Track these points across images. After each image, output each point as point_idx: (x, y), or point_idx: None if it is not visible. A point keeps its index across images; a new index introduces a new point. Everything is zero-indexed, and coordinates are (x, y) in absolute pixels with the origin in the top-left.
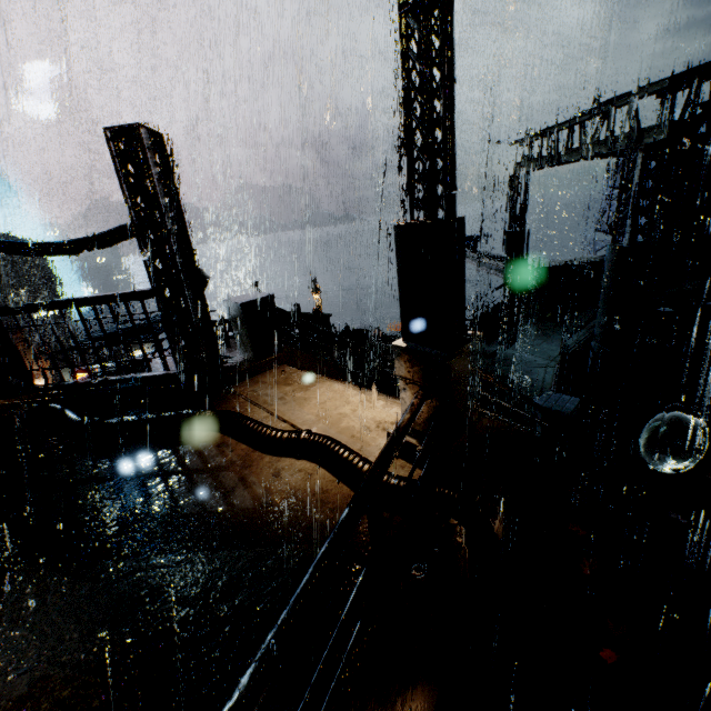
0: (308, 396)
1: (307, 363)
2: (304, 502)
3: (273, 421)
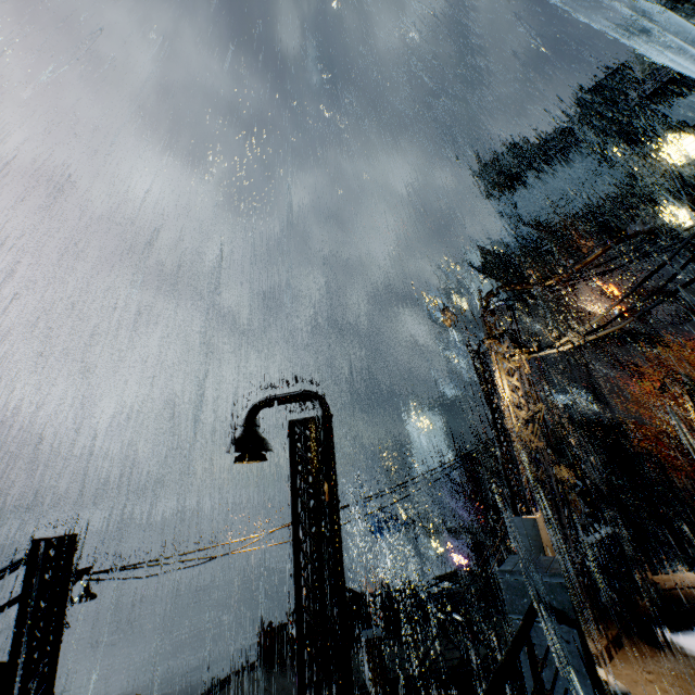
0: (694, 578)
1: None
2: None
3: None
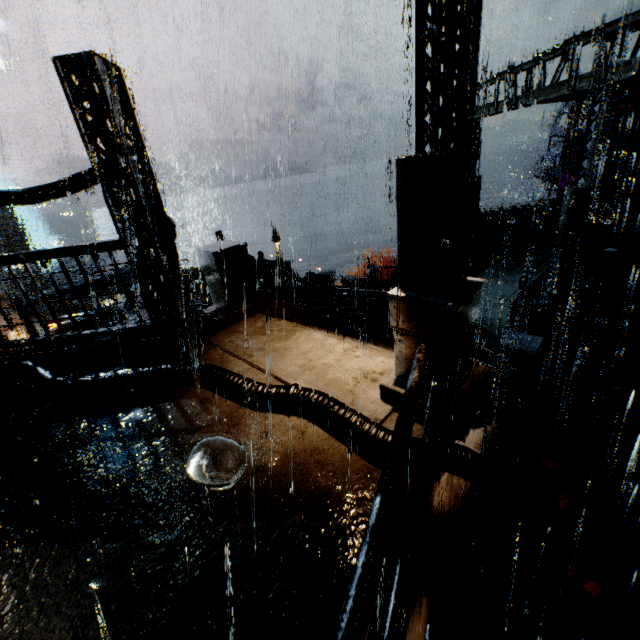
0: (288, 345)
1: (280, 311)
2: (301, 465)
3: (256, 373)
